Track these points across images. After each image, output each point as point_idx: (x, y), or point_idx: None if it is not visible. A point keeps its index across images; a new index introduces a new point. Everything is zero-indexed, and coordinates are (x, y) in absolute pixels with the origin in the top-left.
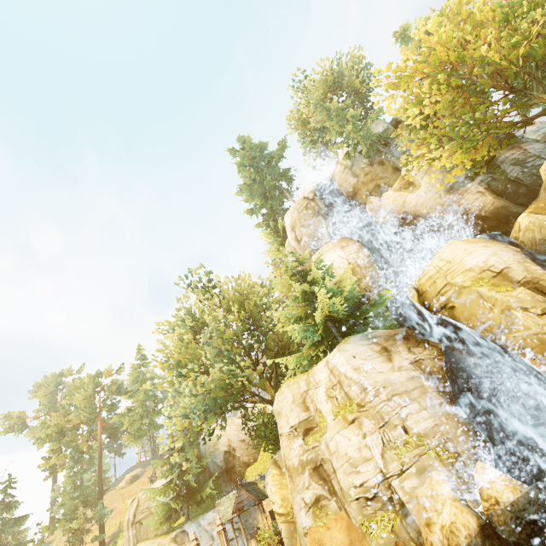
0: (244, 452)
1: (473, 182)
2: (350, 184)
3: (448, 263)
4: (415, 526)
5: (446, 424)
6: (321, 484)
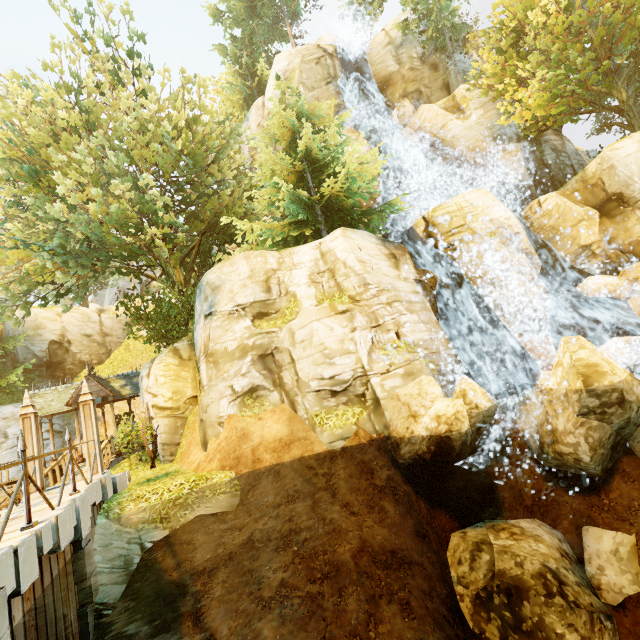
0: (85, 349)
1: (518, 145)
2: (386, 69)
3: (472, 206)
4: (383, 421)
5: (440, 340)
6: (264, 374)
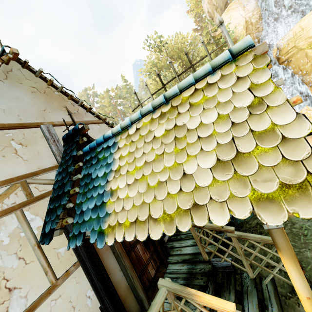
0: None
1: None
2: None
3: (302, 30)
4: None
5: None
6: None
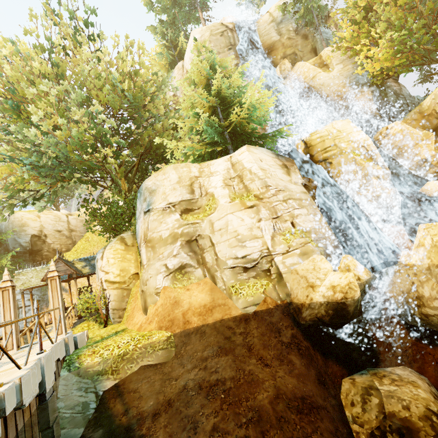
0: (57, 241)
1: (369, 89)
2: (271, 39)
3: (339, 131)
4: (285, 290)
5: (325, 228)
6: (190, 255)
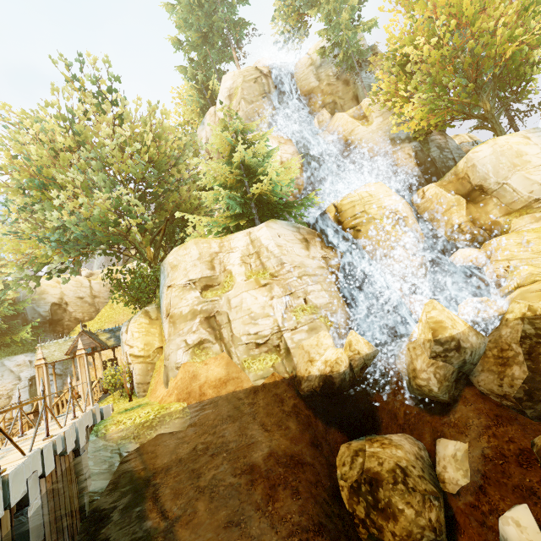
0: (79, 309)
1: (409, 145)
2: (309, 85)
3: (370, 196)
4: (292, 364)
5: (337, 304)
6: (209, 331)
